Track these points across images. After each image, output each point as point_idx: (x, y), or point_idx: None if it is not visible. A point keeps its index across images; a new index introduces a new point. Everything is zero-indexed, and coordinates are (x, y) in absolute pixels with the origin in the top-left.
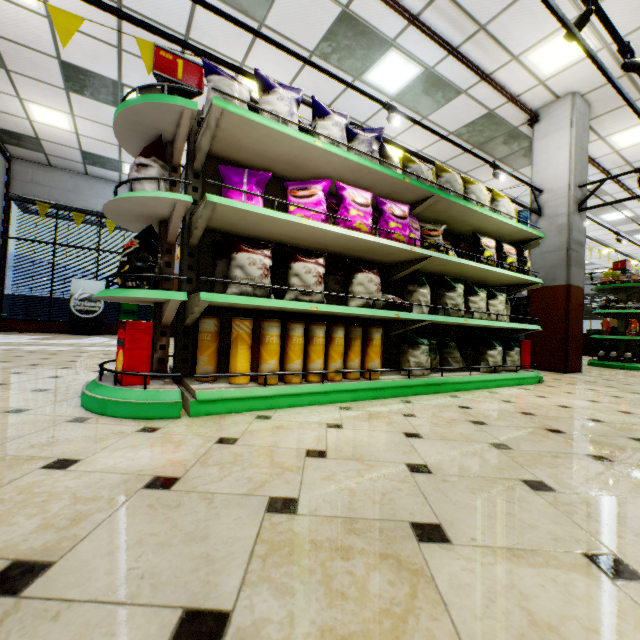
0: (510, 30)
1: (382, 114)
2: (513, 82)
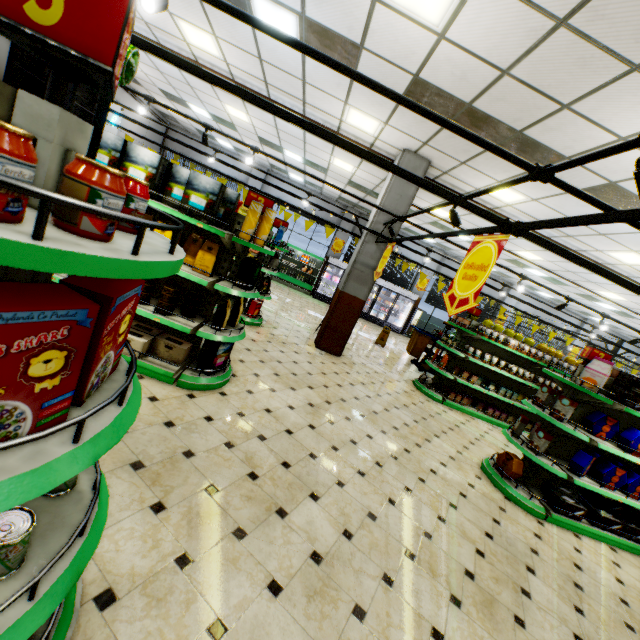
0: (320, 105)
1: (309, 138)
2: (359, 134)
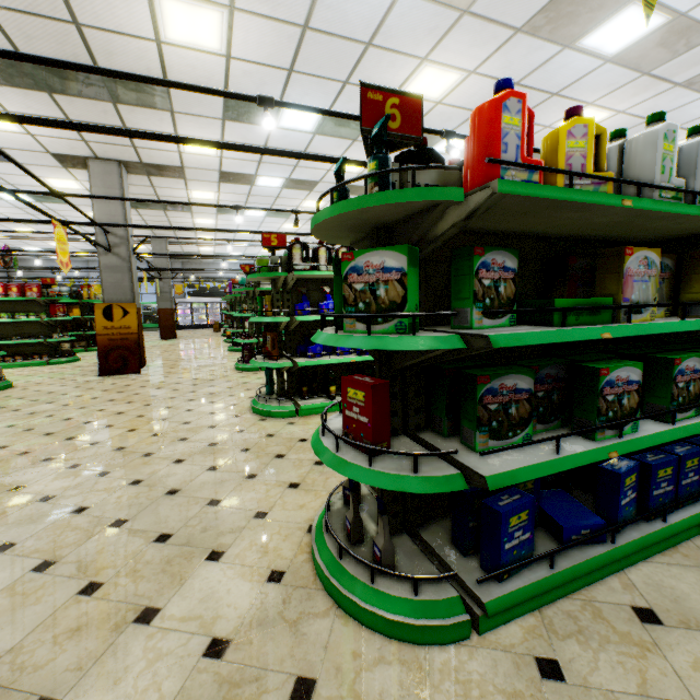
0: None
1: None
2: None
